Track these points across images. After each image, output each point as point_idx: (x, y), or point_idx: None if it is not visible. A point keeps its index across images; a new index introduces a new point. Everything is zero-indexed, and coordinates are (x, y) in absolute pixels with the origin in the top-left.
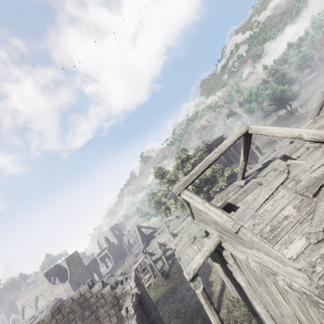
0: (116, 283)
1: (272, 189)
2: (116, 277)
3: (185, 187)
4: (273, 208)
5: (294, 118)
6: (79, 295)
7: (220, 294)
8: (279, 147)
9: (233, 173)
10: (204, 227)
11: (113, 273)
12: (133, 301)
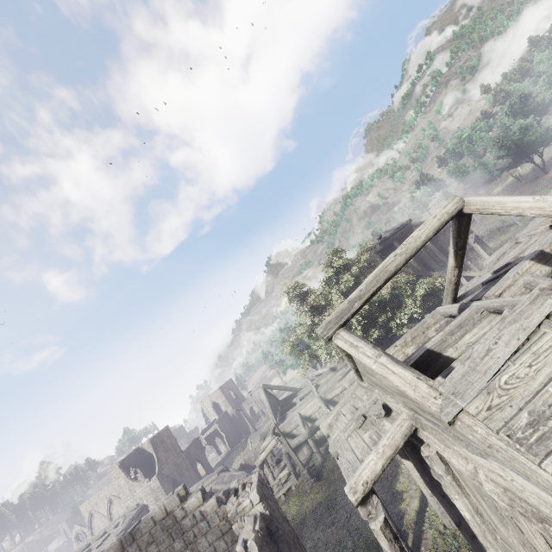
0: (226, 493)
1: (527, 329)
2: (232, 472)
3: (341, 323)
4: (531, 371)
5: (551, 178)
6: (164, 513)
7: (418, 518)
8: (527, 235)
9: (433, 290)
10: (382, 396)
11: (228, 464)
12: (257, 530)
